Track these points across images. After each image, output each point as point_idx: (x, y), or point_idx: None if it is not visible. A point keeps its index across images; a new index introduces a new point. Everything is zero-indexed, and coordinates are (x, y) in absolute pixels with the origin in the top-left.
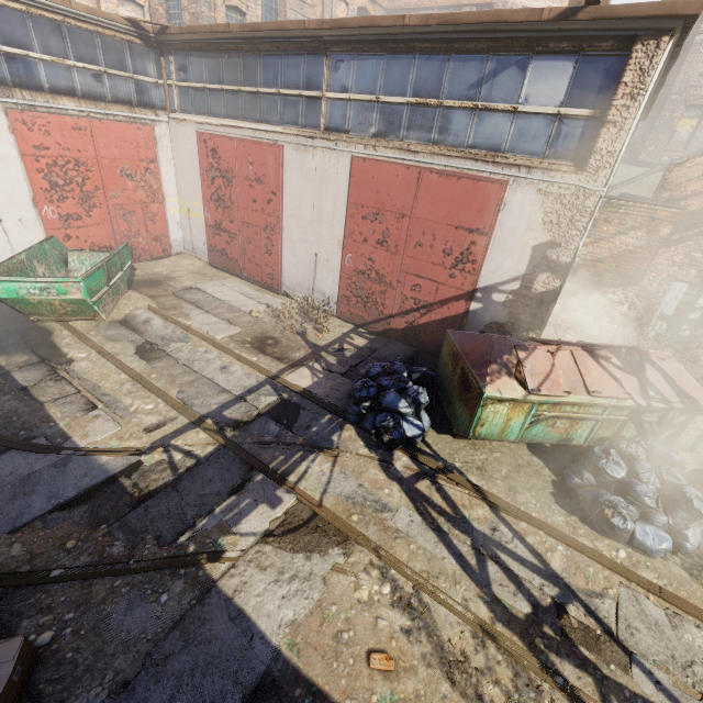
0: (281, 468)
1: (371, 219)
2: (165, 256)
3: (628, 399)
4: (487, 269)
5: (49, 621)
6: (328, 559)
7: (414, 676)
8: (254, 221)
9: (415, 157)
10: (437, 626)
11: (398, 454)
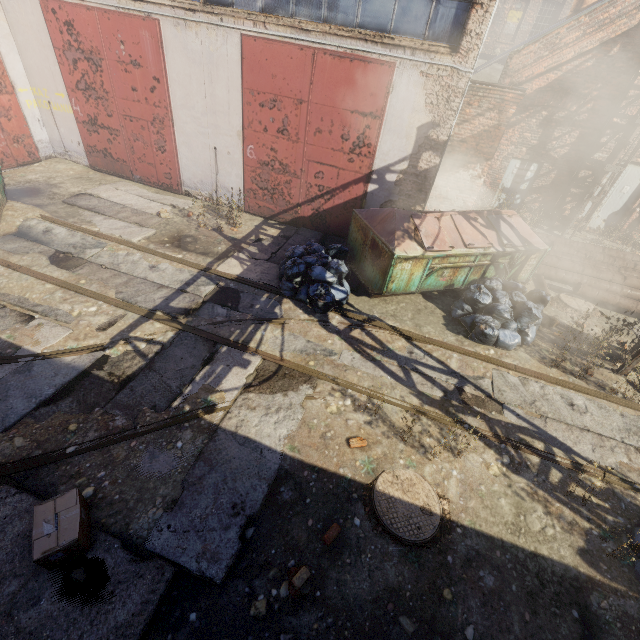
0: (241, 339)
1: (269, 106)
2: (33, 161)
3: (491, 247)
4: (380, 152)
5: (85, 481)
6: (301, 393)
7: (380, 445)
8: (137, 113)
9: (308, 37)
10: (388, 416)
11: (331, 314)
